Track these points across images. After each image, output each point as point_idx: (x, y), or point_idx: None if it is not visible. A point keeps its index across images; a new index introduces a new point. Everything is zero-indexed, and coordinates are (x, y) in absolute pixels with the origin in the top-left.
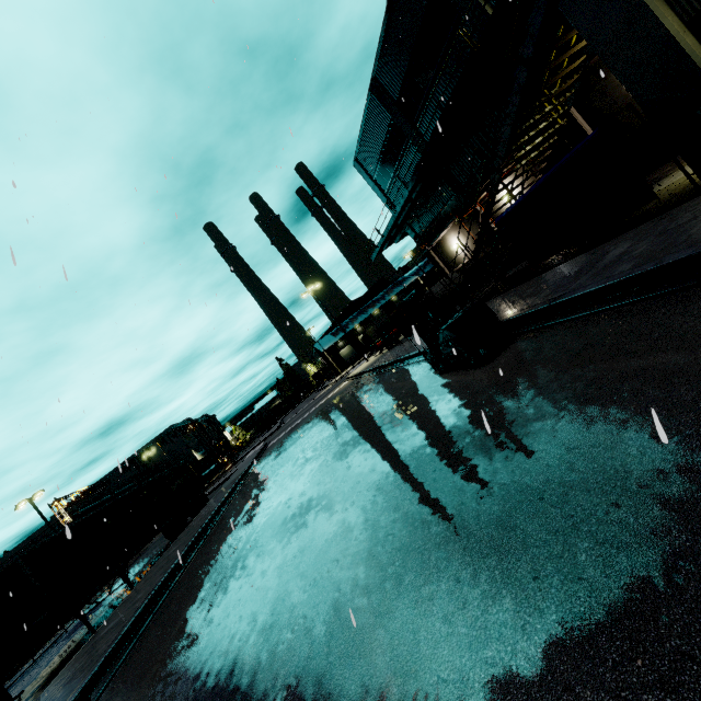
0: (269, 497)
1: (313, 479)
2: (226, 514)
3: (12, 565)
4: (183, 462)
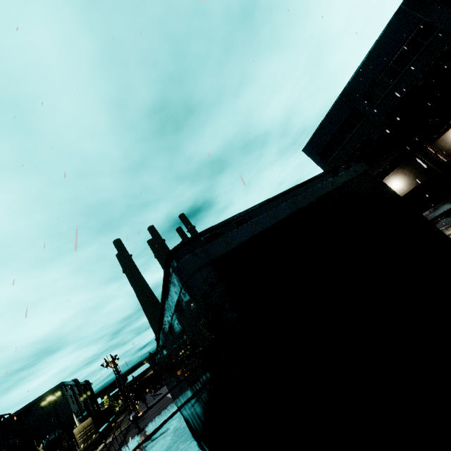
0: None
1: None
2: None
3: (363, 175)
4: None
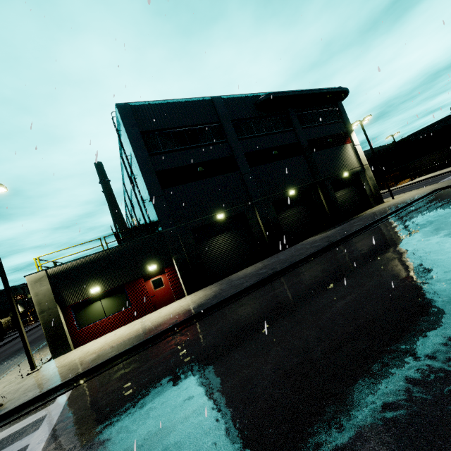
0: (13, 345)
1: (21, 343)
2: (2, 347)
3: None
4: (0, 322)
